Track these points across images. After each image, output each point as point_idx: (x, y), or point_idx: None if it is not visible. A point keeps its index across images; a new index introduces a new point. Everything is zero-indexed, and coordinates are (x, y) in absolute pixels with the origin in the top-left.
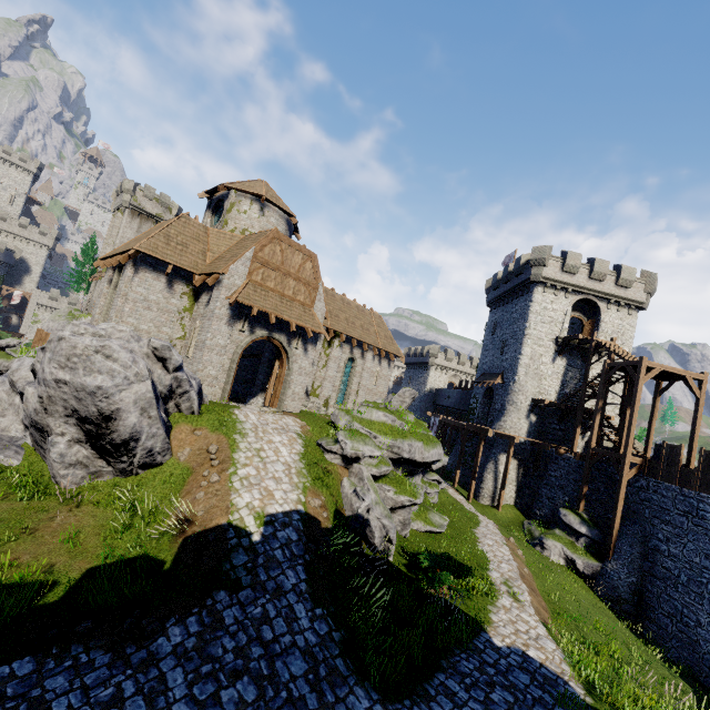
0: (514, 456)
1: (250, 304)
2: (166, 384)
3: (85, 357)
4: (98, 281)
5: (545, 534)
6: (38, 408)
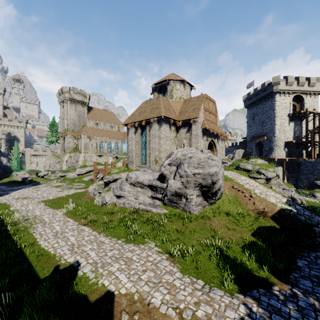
0: (282, 166)
1: (210, 128)
2: None
3: (206, 162)
4: (65, 137)
5: (312, 192)
6: (181, 187)
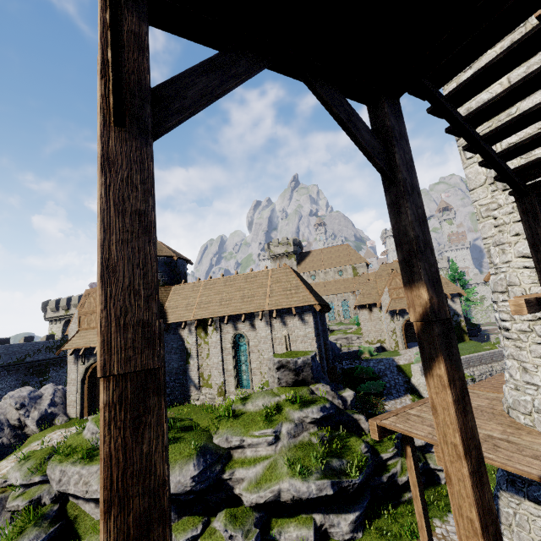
0: None
1: (69, 348)
2: (16, 419)
3: None
4: None
5: None
6: None
